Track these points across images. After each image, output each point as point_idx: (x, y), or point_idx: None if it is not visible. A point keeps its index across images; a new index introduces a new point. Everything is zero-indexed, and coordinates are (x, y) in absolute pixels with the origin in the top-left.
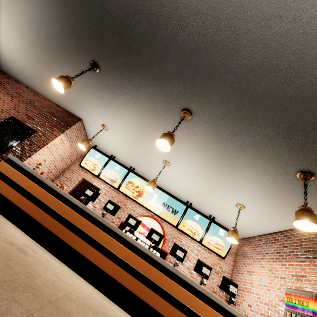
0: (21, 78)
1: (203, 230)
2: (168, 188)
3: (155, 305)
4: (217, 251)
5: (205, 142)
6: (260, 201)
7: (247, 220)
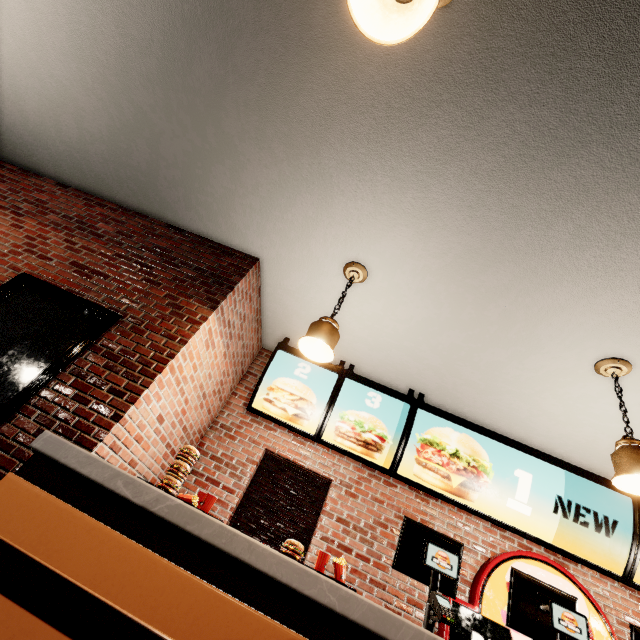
0: (43, 154)
1: None
2: (546, 445)
3: None
4: None
5: None
6: None
7: None
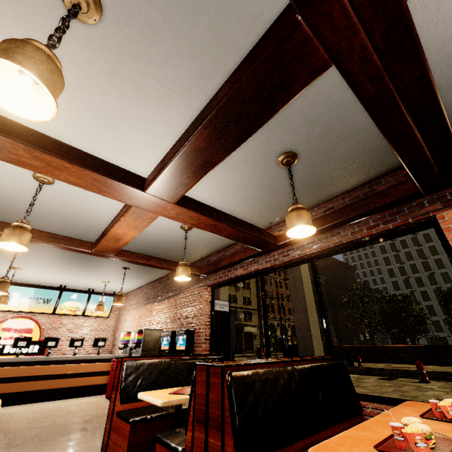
0: None
1: (83, 305)
2: (32, 281)
3: (34, 388)
4: (101, 315)
5: (50, 259)
6: (116, 278)
7: (118, 286)
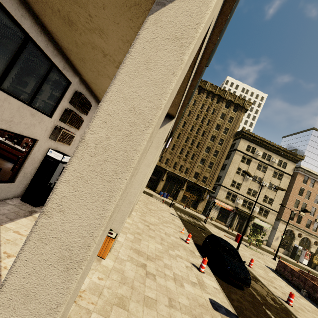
0: None
1: None
2: None
3: None
4: None
5: None
6: None
7: None
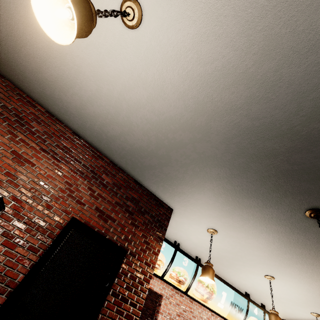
0: (77, 120)
1: None
2: (230, 280)
3: None
4: None
5: None
6: None
7: (305, 317)
